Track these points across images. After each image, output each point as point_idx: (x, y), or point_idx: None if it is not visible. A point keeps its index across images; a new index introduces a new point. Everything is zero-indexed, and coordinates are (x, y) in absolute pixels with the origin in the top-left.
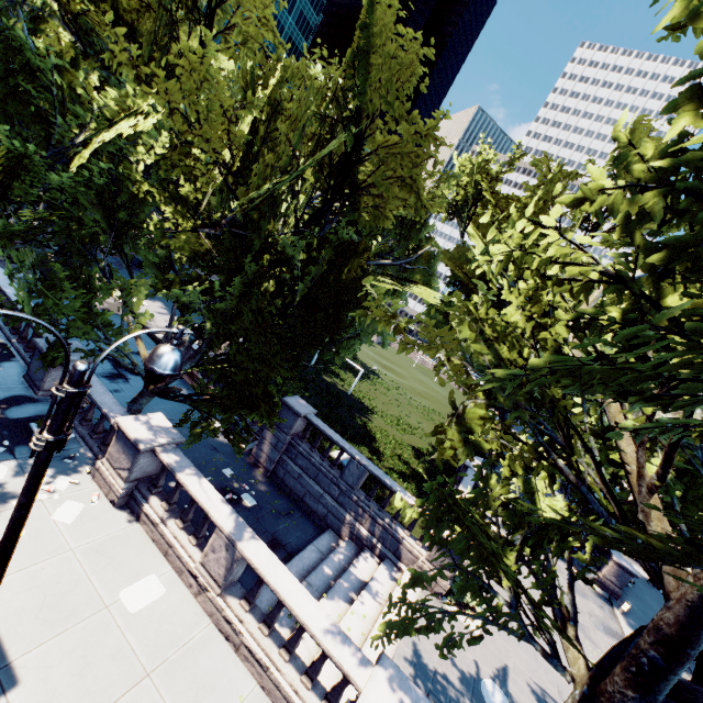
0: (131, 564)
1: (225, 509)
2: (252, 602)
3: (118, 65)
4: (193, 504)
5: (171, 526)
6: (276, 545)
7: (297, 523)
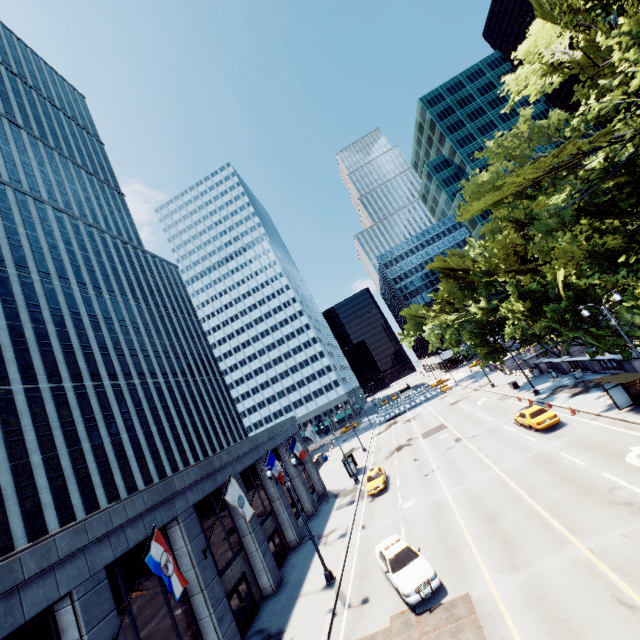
0: None
1: None
2: None
3: (537, 268)
4: None
5: None
6: None
7: None
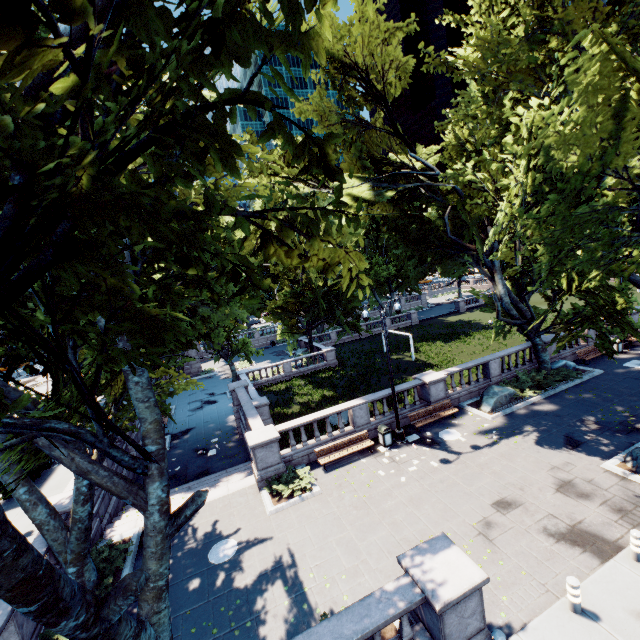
0: None
1: None
2: None
3: None
4: None
5: None
6: (204, 473)
7: (233, 461)
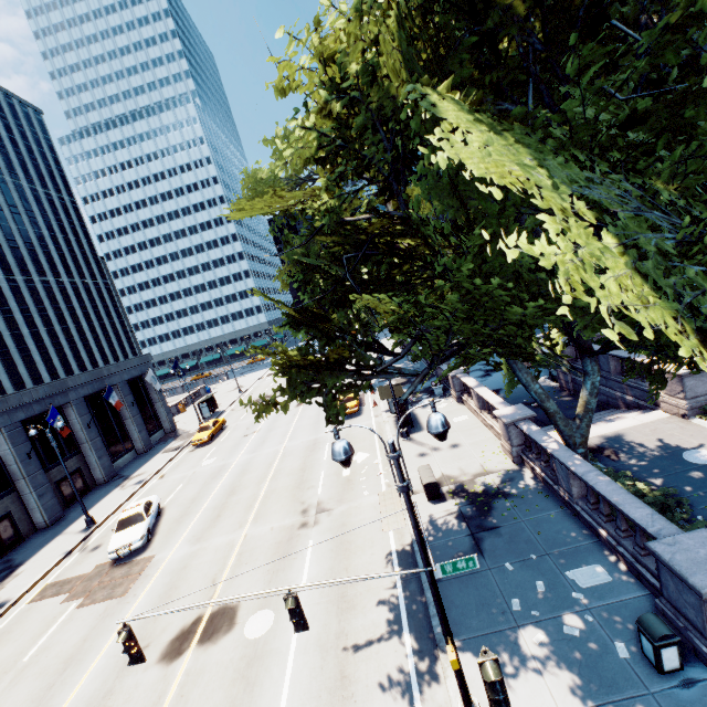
0: (458, 414)
1: (475, 383)
2: (487, 410)
3: None
4: (470, 388)
5: (469, 400)
6: None
7: None
